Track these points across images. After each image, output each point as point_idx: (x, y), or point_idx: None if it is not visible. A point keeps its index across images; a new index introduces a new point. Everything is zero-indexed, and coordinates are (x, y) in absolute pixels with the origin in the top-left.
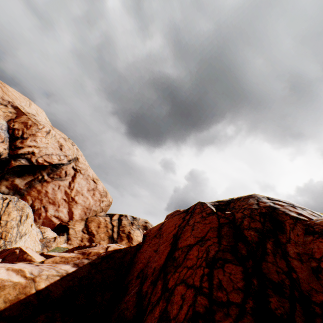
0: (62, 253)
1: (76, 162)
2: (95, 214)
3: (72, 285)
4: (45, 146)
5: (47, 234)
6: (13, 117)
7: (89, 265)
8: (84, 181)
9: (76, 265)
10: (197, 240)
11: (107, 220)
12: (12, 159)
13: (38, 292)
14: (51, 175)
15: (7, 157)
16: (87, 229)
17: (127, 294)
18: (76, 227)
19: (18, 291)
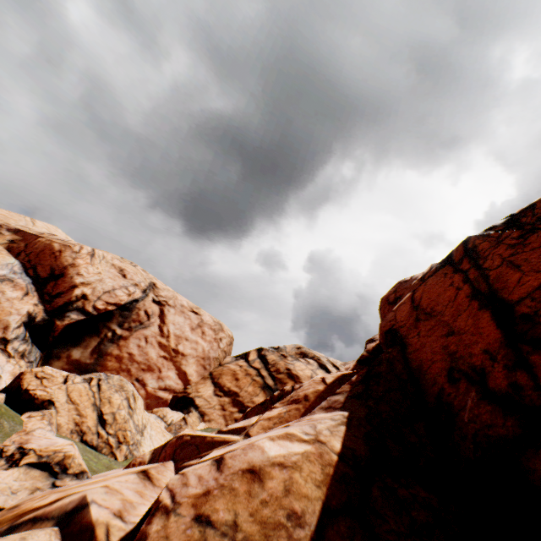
0: (250, 418)
1: (154, 290)
2: (219, 364)
3: (367, 433)
4: (97, 278)
5: (171, 418)
6: (22, 247)
7: (353, 400)
8: (180, 317)
9: (330, 409)
10: None
11: (243, 365)
12: (55, 318)
13: (341, 458)
14: (125, 326)
15: (45, 317)
16: (221, 390)
17: (460, 411)
18: (202, 393)
19: (318, 464)
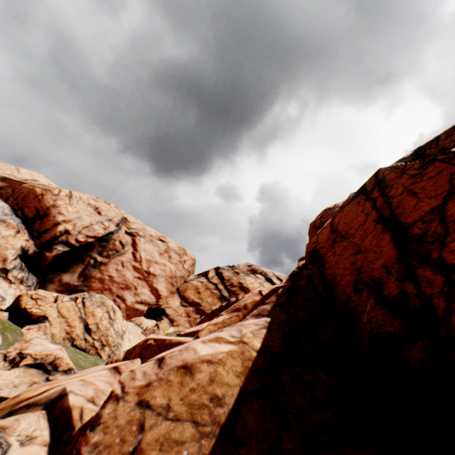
0: (202, 324)
1: (126, 224)
2: (184, 281)
3: (284, 333)
4: (76, 216)
5: (146, 325)
6: (10, 193)
7: (277, 308)
8: (149, 245)
9: (259, 316)
10: (442, 198)
11: (204, 281)
12: (45, 251)
13: (259, 354)
14: (104, 254)
15: (36, 250)
16: (186, 301)
17: (361, 314)
18: (171, 304)
19: (239, 360)
